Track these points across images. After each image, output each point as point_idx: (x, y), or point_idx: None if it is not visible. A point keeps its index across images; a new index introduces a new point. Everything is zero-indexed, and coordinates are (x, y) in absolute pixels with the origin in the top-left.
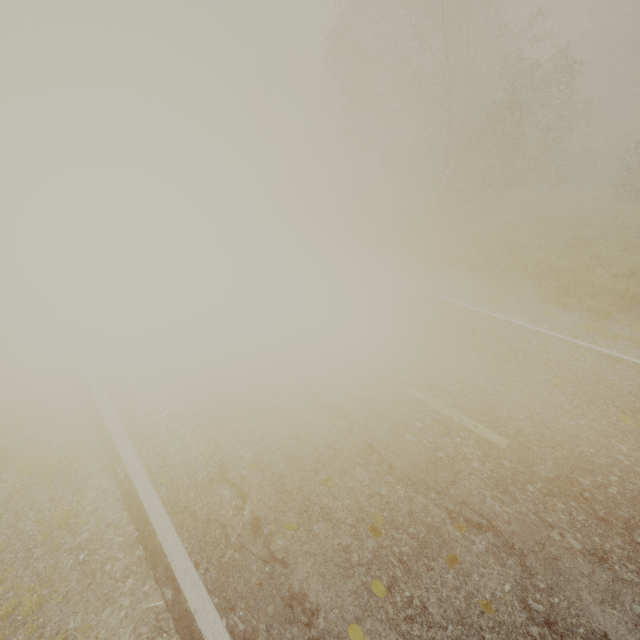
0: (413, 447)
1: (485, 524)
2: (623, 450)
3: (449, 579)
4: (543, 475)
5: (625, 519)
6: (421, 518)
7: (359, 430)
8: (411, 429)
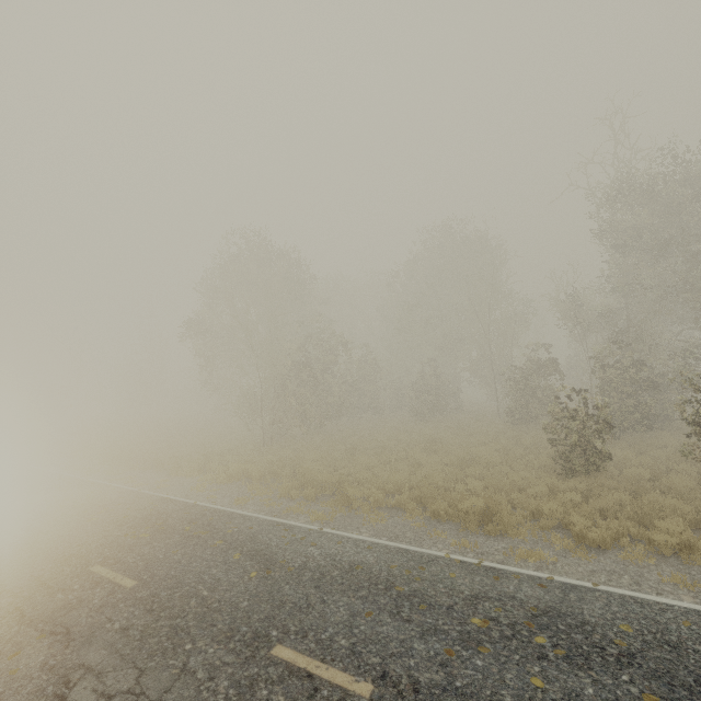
0: (56, 601)
1: (64, 631)
2: (213, 572)
3: (2, 666)
4: (139, 596)
5: (167, 606)
6: (16, 640)
7: (20, 600)
8: (67, 591)
